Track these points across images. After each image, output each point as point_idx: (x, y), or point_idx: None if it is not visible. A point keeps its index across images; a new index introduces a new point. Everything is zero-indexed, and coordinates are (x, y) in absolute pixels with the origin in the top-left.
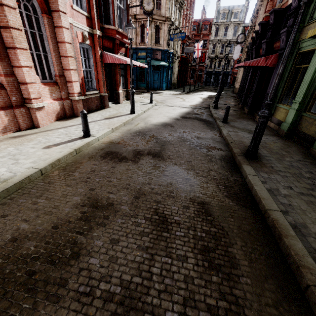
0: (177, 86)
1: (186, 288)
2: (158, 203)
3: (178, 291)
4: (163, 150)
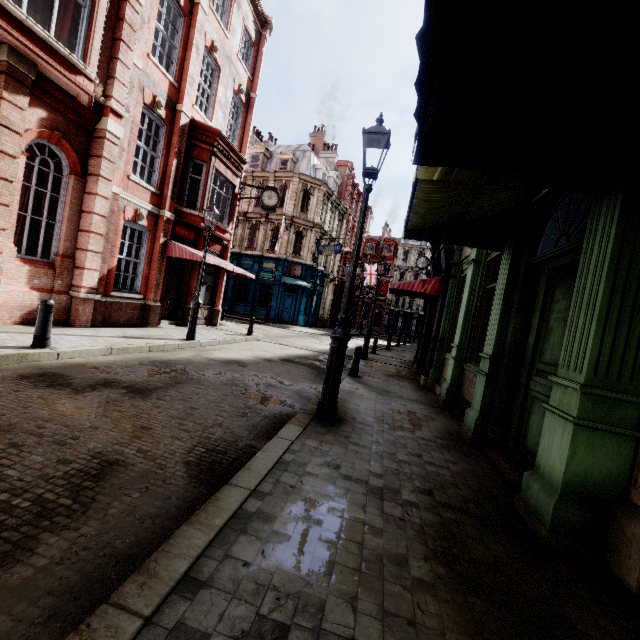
0: (328, 324)
1: None
2: (13, 447)
3: None
4: (165, 388)
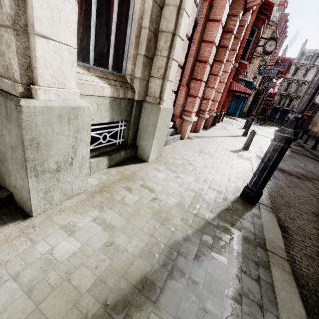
0: (245, 115)
1: None
2: None
3: None
4: None
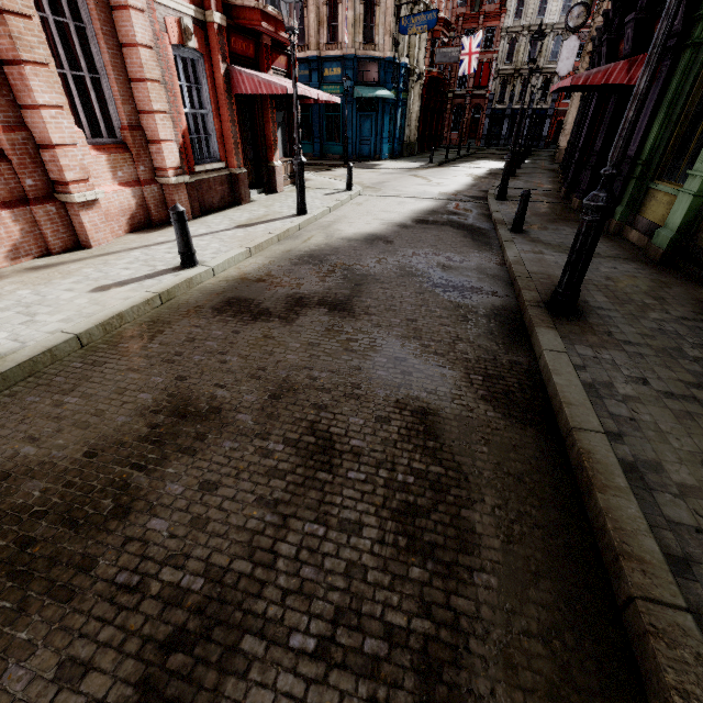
0: (416, 150)
1: (346, 588)
2: (321, 410)
3: (328, 594)
4: (355, 296)
